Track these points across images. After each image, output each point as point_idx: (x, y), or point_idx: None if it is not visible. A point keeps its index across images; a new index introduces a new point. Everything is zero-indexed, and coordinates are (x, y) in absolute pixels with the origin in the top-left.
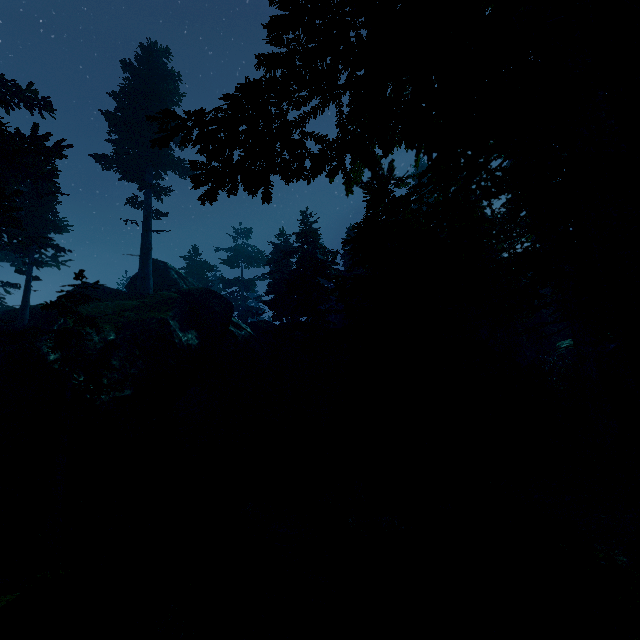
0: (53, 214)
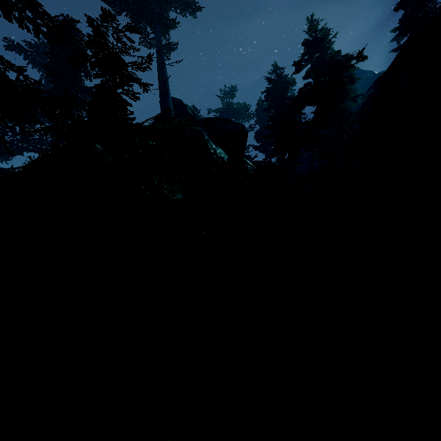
0: None
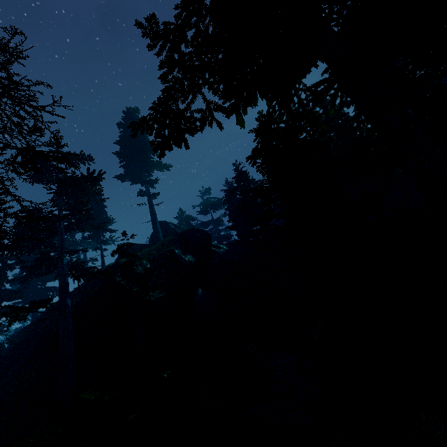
0: (105, 214)
